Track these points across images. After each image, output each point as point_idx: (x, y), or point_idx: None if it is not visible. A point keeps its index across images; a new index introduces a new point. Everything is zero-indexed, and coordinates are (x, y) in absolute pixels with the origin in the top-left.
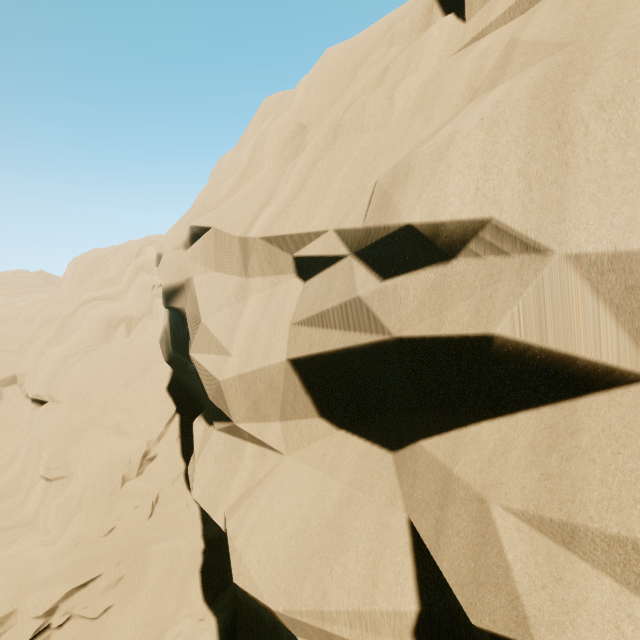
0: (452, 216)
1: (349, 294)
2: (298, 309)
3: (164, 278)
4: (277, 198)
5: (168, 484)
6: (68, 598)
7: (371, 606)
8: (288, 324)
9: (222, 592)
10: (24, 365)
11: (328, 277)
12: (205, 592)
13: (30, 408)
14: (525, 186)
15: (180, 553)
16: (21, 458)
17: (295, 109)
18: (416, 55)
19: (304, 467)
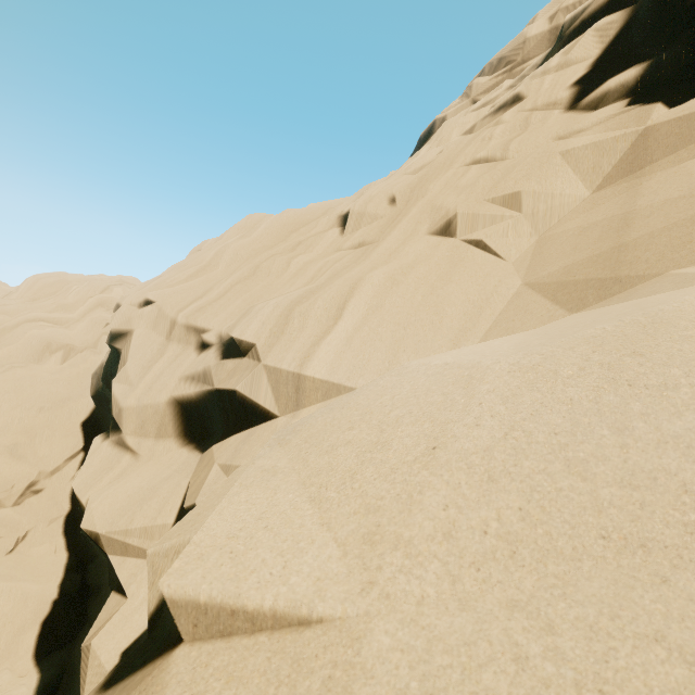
0: (245, 339)
1: (208, 363)
2: (189, 367)
3: (115, 323)
4: (208, 296)
5: (44, 523)
6: None
7: (153, 523)
8: (180, 375)
9: (58, 650)
10: None
11: (208, 352)
12: (38, 648)
13: None
14: (269, 335)
15: (28, 598)
16: None
17: (253, 239)
18: (316, 243)
19: (157, 465)
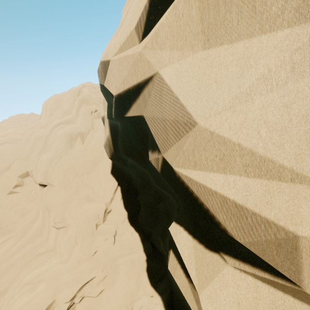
0: None
1: None
2: None
3: (115, 87)
4: None
5: (120, 224)
6: (80, 290)
7: None
8: None
9: (160, 281)
10: (30, 166)
11: None
12: (150, 281)
13: (39, 189)
14: None
15: (134, 262)
16: (40, 216)
17: None
18: None
19: None
